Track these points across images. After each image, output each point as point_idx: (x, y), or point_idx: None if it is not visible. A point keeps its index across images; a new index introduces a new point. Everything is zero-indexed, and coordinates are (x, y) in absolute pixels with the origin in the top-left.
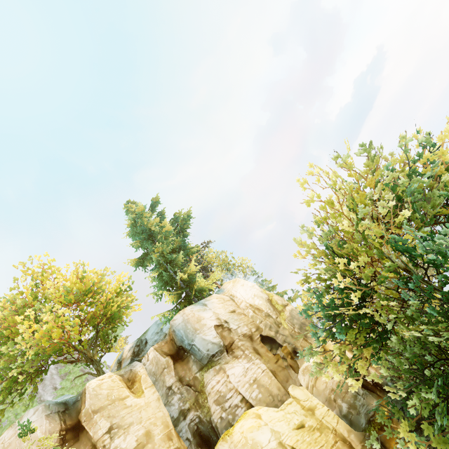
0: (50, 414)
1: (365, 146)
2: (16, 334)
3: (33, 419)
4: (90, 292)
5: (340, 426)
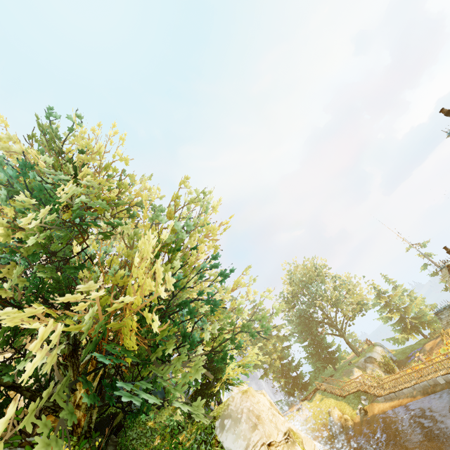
0: None
1: None
2: None
3: None
4: None
5: None
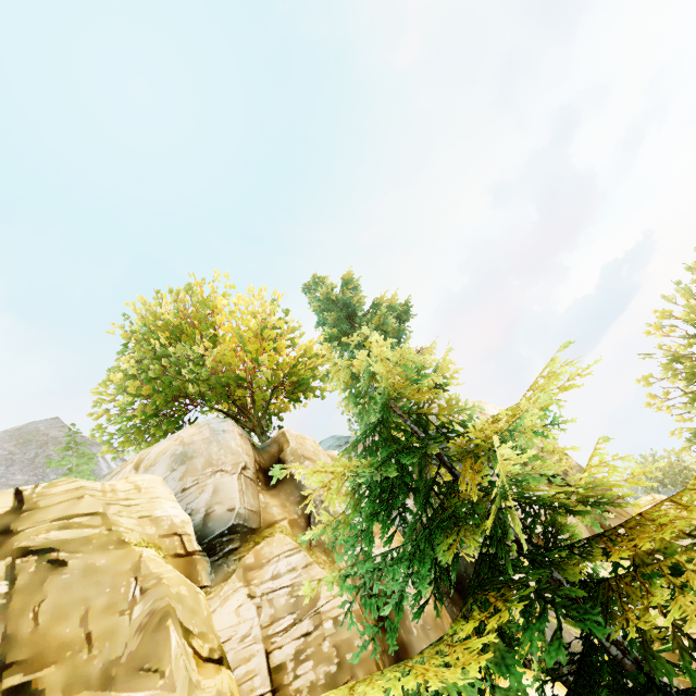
0: (242, 434)
1: None
2: (188, 339)
3: (222, 427)
4: (266, 350)
5: None
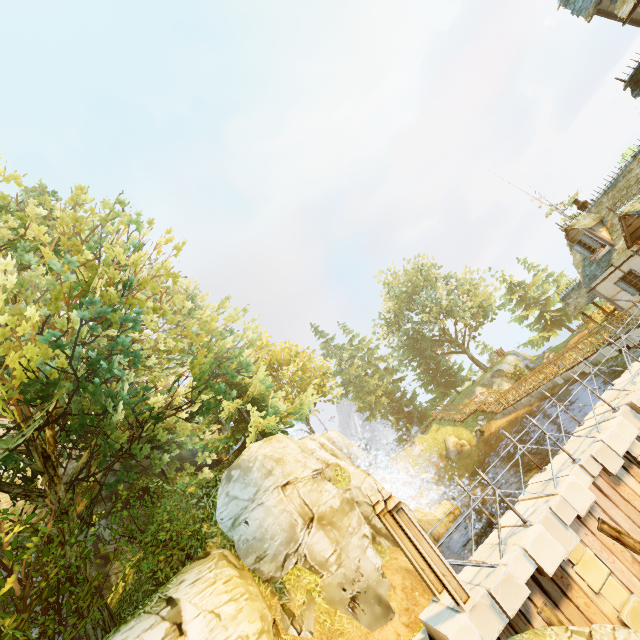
0: None
1: None
2: None
3: None
4: None
5: None
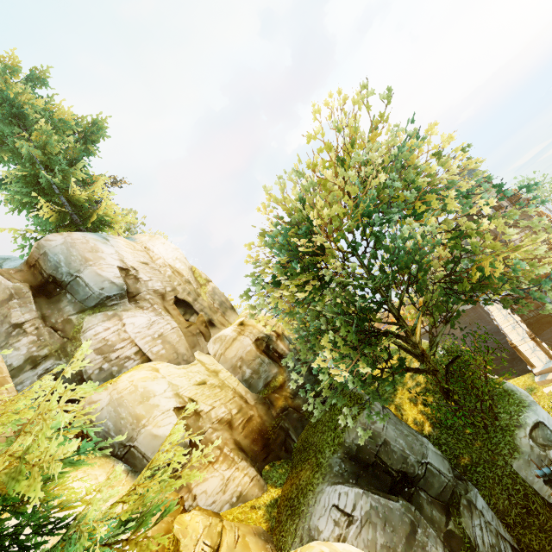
0: None
1: (390, 89)
2: None
3: None
4: None
5: (240, 387)
